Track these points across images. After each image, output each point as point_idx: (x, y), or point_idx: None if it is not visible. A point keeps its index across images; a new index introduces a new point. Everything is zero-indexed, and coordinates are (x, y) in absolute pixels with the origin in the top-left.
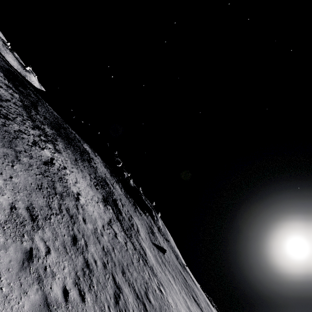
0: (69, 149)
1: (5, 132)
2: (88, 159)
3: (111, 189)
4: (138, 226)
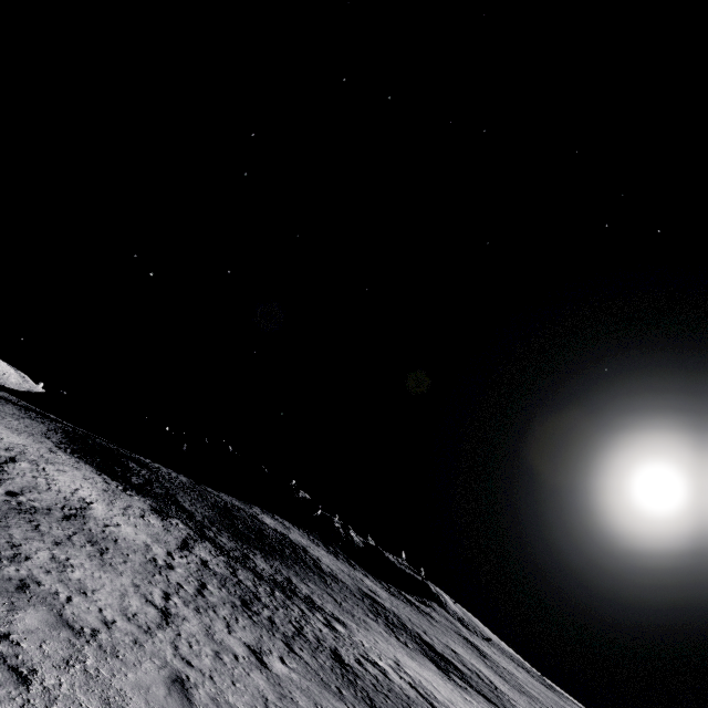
0: (301, 576)
1: None
2: (313, 561)
3: (386, 607)
4: (477, 667)
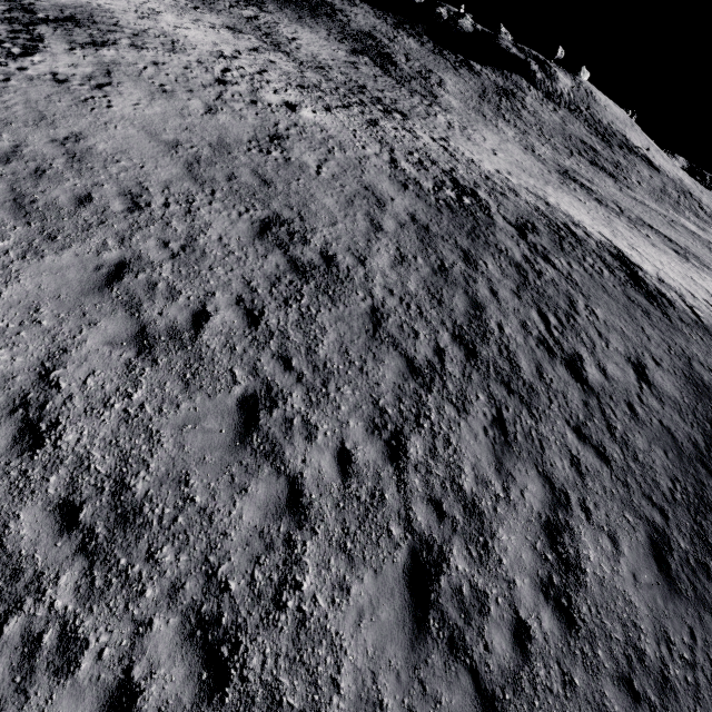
0: (288, 9)
1: (203, 1)
2: (330, 14)
3: (384, 44)
4: (445, 81)
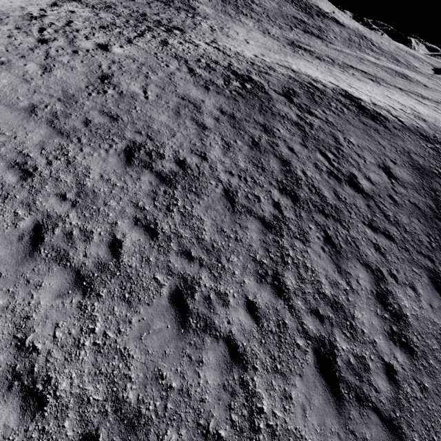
0: None
1: None
2: None
3: None
4: None
